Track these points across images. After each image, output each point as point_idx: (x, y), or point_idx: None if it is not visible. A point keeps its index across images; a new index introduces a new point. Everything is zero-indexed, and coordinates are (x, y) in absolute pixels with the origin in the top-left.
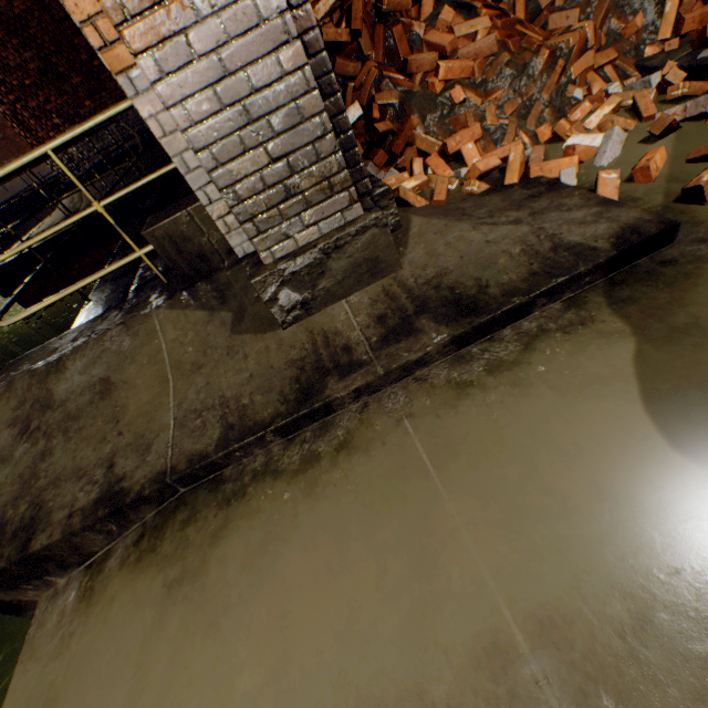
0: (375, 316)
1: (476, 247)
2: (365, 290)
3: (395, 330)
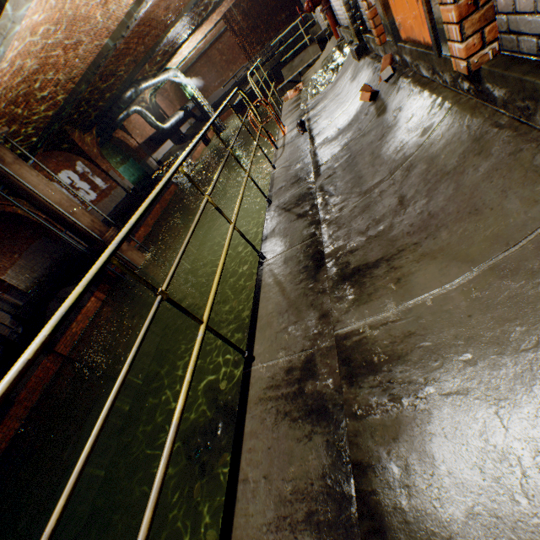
0: None
1: None
2: None
3: None
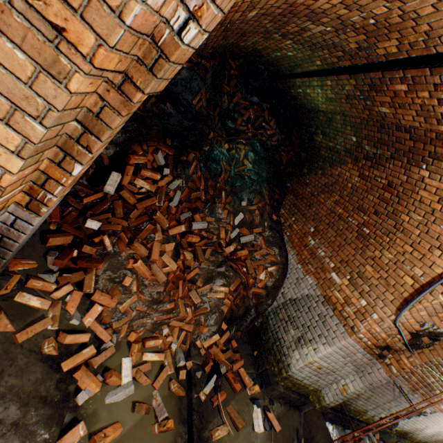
0: None
1: None
2: None
3: None
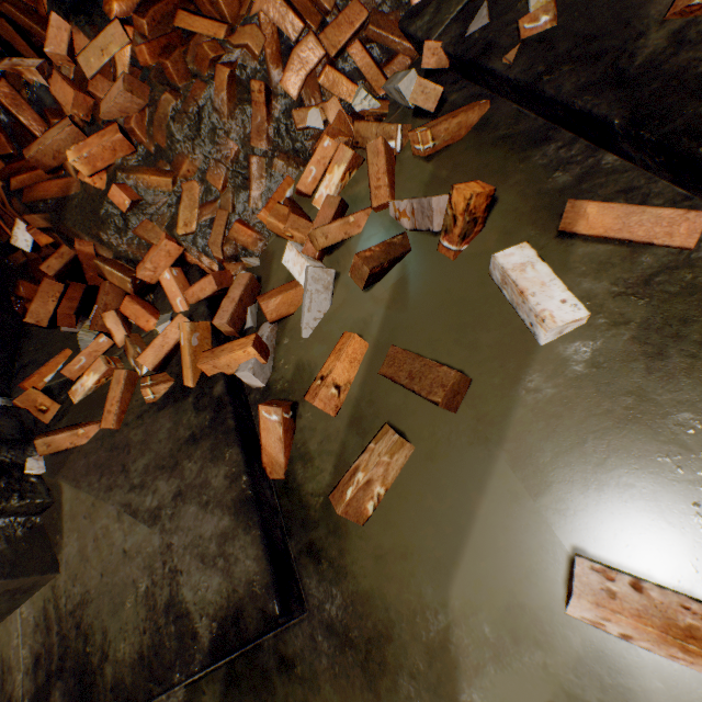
0: (35, 654)
1: (115, 558)
2: (33, 599)
3: (40, 695)
